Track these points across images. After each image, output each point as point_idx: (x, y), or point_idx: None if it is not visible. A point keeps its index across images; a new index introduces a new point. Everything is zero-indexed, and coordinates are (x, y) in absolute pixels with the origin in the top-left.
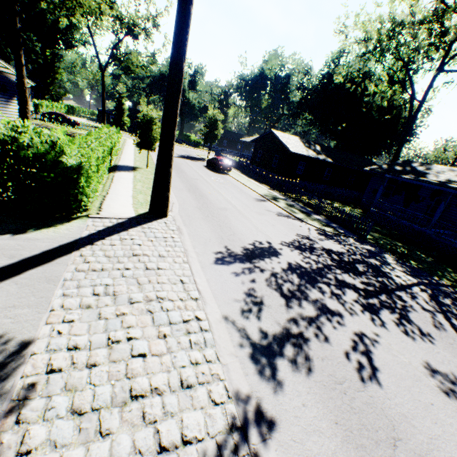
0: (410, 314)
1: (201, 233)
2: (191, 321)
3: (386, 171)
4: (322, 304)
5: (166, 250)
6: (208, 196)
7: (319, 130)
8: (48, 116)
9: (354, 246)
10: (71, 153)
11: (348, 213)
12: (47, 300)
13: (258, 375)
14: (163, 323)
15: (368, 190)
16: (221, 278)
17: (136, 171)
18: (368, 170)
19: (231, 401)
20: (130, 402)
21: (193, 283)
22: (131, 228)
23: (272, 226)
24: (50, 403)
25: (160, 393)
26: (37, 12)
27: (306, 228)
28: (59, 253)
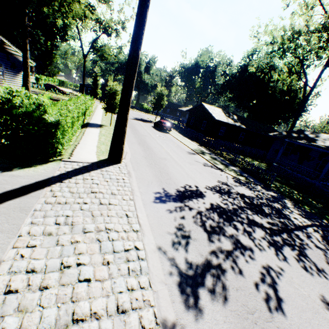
0: (307, 251)
1: (145, 176)
2: (131, 250)
3: (285, 137)
4: (236, 239)
5: (117, 189)
6: (153, 149)
7: (236, 104)
8: (44, 86)
9: (261, 192)
10: (53, 113)
11: (256, 167)
12: (17, 227)
13: (182, 303)
14: (108, 251)
15: (271, 149)
16: (157, 213)
17: (102, 128)
18: (272, 135)
19: (158, 328)
20: (71, 325)
21: (136, 217)
22: (92, 170)
23: (199, 173)
24: (1, 324)
25: (98, 317)
26: (43, 16)
27: (225, 176)
28: (34, 188)
